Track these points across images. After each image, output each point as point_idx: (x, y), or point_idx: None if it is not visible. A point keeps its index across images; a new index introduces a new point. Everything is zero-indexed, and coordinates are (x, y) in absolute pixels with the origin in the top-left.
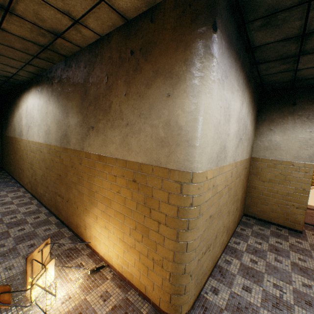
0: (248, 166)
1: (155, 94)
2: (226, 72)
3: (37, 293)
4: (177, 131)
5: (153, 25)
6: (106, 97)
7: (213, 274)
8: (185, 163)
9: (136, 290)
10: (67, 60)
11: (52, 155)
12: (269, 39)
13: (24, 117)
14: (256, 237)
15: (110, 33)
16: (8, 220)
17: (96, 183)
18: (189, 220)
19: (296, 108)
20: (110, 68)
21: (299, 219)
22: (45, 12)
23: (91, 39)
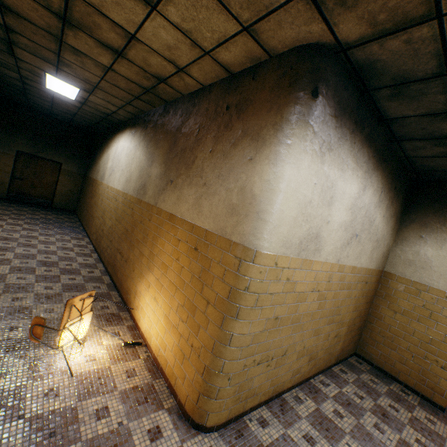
0: (372, 281)
1: (238, 155)
2: (330, 144)
3: (66, 340)
4: (249, 200)
5: (253, 82)
6: (192, 151)
7: (271, 404)
8: (250, 238)
9: (166, 381)
10: (167, 105)
11: (126, 205)
12: (406, 111)
13: (111, 159)
14: (360, 388)
15: (213, 84)
16: (63, 265)
17: (159, 245)
18: (241, 306)
19: None
20: (203, 121)
21: (442, 386)
22: (153, 59)
23: (193, 87)
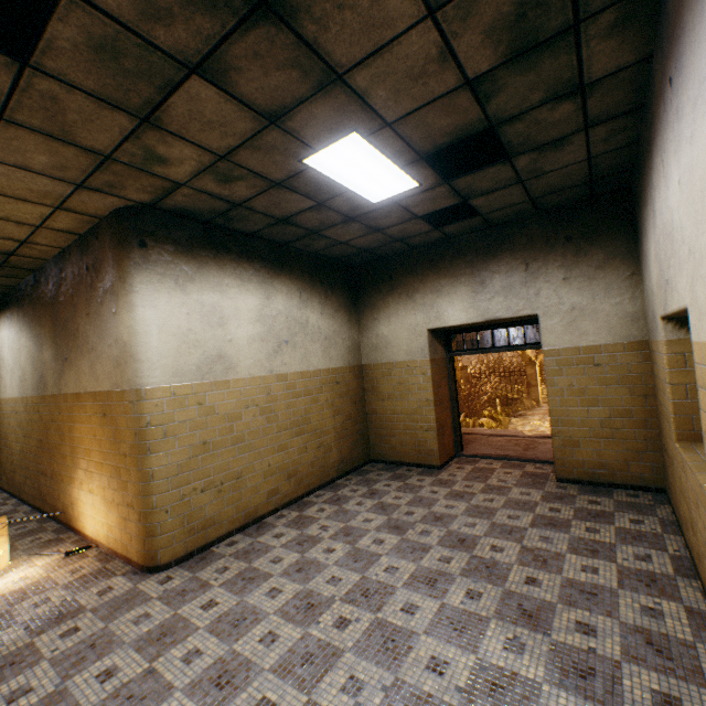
0: (349, 379)
1: (107, 312)
2: (190, 275)
3: None
4: (124, 348)
5: (98, 242)
6: (74, 319)
7: (247, 530)
8: (135, 380)
9: (122, 559)
10: (37, 273)
11: (31, 412)
12: (255, 227)
13: None
14: (359, 485)
15: (71, 246)
16: None
17: (77, 434)
18: (150, 442)
19: (394, 284)
20: (74, 285)
21: (432, 447)
22: None
23: (53, 252)
